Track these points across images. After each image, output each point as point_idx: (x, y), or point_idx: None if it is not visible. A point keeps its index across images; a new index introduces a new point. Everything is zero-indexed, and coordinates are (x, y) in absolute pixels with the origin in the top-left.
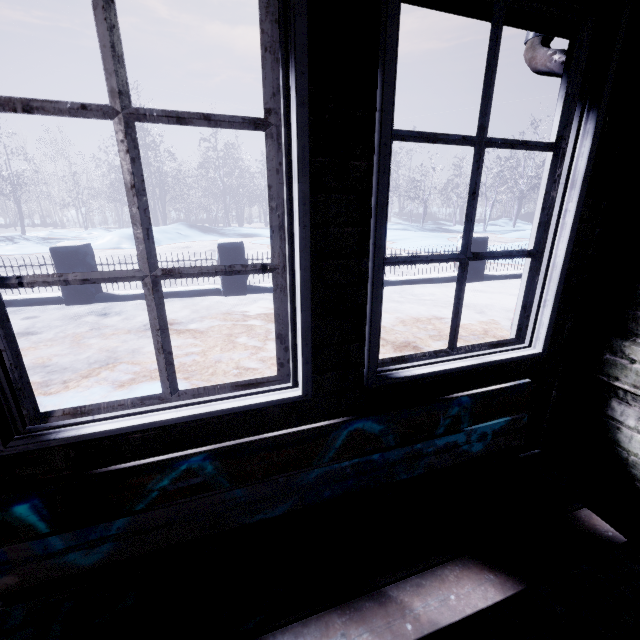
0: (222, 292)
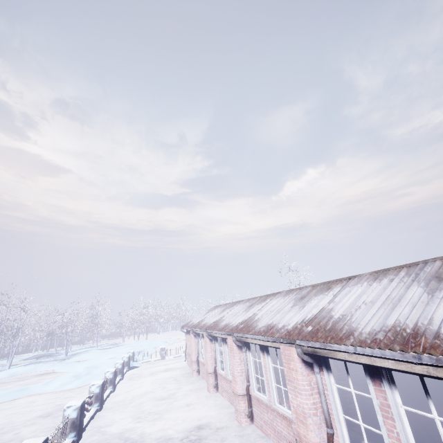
0: (76, 441)
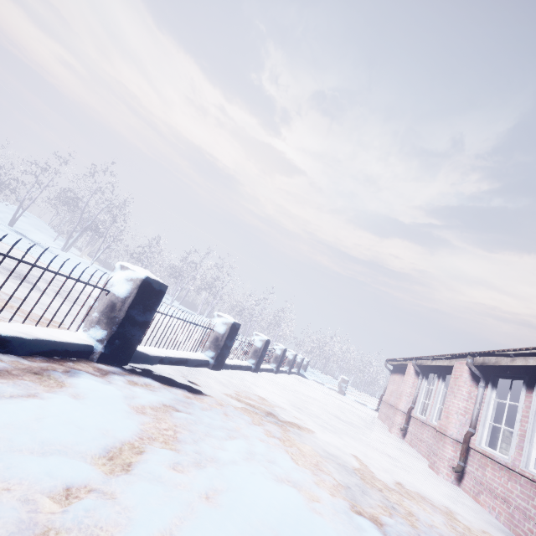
0: (211, 365)
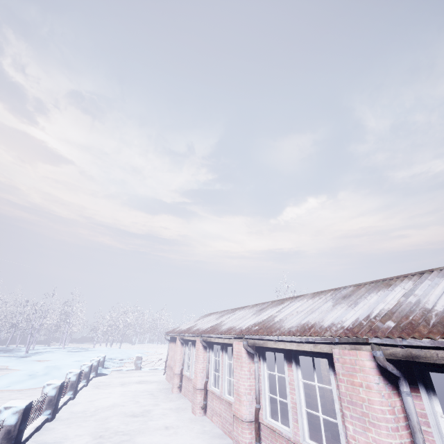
0: None
